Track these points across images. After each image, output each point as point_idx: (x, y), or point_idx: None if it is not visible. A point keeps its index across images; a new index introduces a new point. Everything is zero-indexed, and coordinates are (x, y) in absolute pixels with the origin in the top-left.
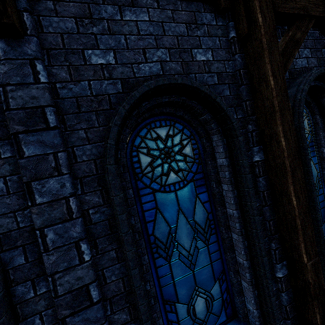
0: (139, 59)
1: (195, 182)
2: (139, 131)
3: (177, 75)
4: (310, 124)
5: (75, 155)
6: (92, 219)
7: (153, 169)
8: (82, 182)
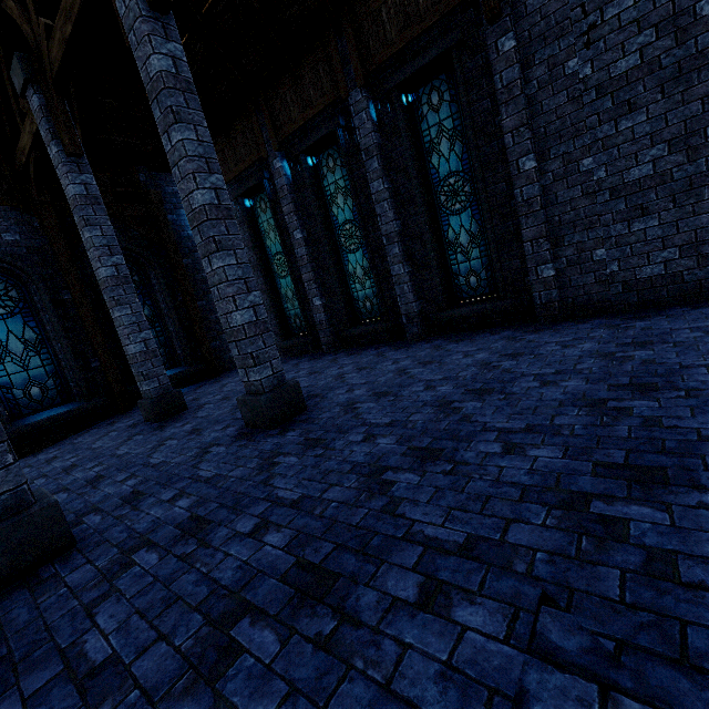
0: None
1: (23, 314)
2: None
3: None
4: (142, 278)
5: None
6: None
7: None
8: None
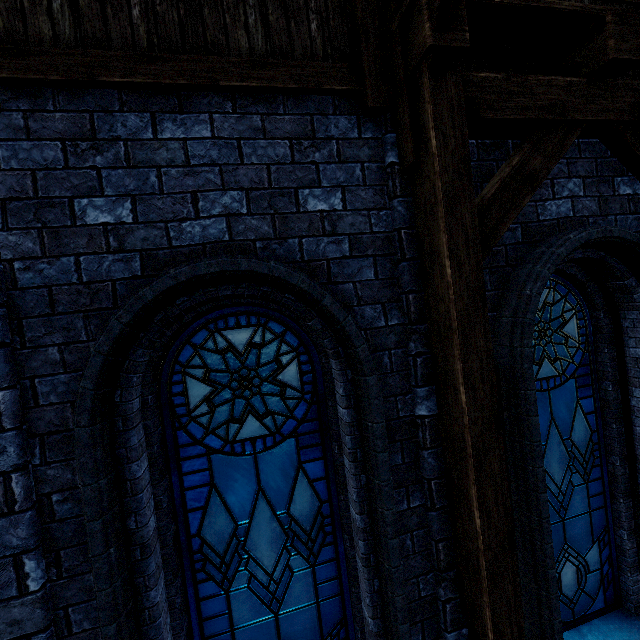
0: (184, 212)
1: (300, 438)
2: (192, 335)
3: (261, 241)
4: (583, 328)
5: (37, 392)
6: (56, 512)
7: (212, 410)
8: (43, 443)
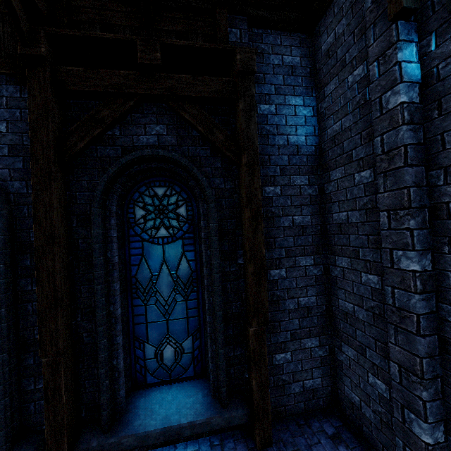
0: None
1: None
2: None
3: None
4: (191, 211)
5: None
6: None
7: None
8: None
